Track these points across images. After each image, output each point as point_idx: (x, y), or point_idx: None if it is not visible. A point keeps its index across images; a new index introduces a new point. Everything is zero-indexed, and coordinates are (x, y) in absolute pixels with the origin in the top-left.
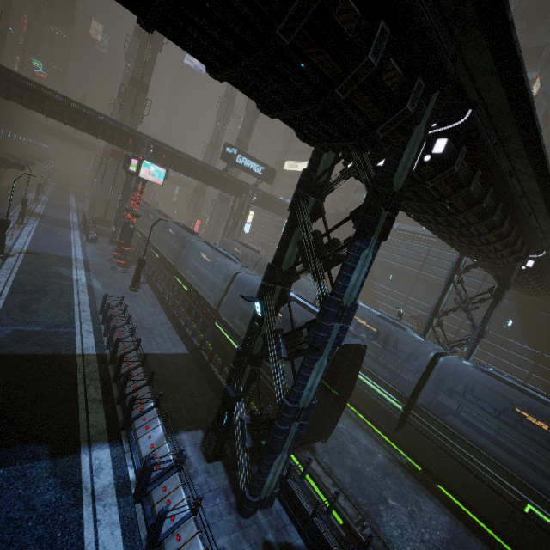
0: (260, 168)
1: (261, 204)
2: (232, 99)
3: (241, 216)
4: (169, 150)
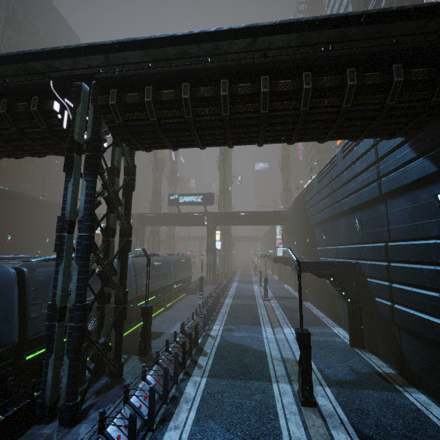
0: (199, 197)
1: (223, 223)
2: (229, 170)
3: (214, 238)
4: (146, 215)
